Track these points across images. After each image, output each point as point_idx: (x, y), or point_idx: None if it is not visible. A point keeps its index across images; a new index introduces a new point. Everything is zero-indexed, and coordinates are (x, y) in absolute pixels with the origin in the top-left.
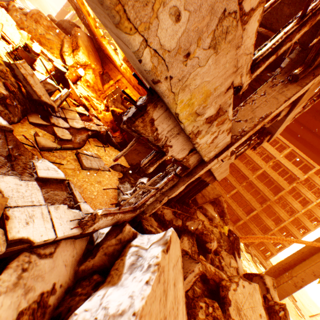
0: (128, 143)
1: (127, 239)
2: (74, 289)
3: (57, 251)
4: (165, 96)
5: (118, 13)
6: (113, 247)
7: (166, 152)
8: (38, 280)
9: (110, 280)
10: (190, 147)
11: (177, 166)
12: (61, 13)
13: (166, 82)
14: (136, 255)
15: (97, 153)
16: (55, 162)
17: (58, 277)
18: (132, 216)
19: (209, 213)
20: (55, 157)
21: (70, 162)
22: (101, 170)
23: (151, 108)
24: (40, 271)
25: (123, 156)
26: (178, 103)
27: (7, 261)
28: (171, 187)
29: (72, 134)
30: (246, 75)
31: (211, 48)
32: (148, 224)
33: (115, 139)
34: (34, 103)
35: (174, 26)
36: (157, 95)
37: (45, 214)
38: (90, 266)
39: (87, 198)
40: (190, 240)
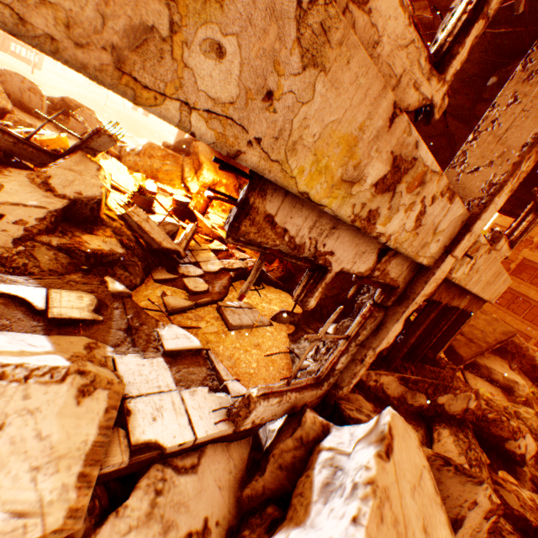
0: (295, 275)
1: (313, 438)
2: (239, 531)
3: (203, 462)
4: (264, 171)
5: (128, 87)
6: (291, 453)
7: (327, 265)
8: (180, 510)
9: (292, 516)
10: (375, 246)
11: (375, 289)
12: (179, 134)
13: (253, 149)
14: (331, 467)
15: (248, 302)
16: (188, 327)
17: (210, 507)
18: (317, 396)
19: (498, 376)
20: (189, 320)
21: (210, 322)
22: (257, 327)
23: (257, 198)
24: (181, 495)
25: (290, 297)
26: (295, 176)
27: (136, 477)
28: (375, 330)
29: (209, 282)
30: (429, 81)
31: (308, 67)
32: (351, 407)
33: (272, 274)
34: (156, 254)
35: (221, 65)
36: (258, 176)
37: (177, 404)
38: (258, 489)
39: (242, 374)
40: (459, 436)
